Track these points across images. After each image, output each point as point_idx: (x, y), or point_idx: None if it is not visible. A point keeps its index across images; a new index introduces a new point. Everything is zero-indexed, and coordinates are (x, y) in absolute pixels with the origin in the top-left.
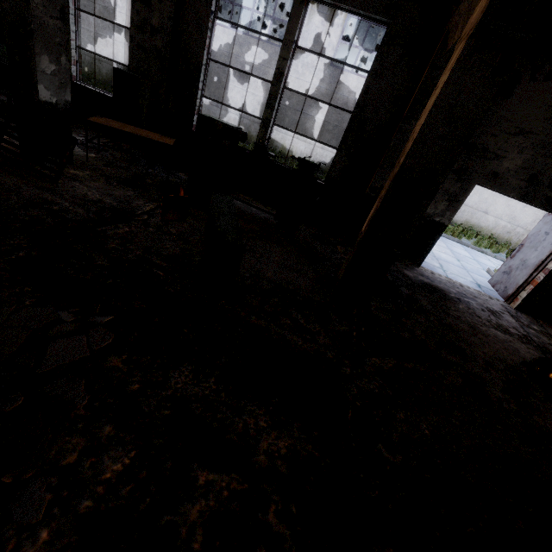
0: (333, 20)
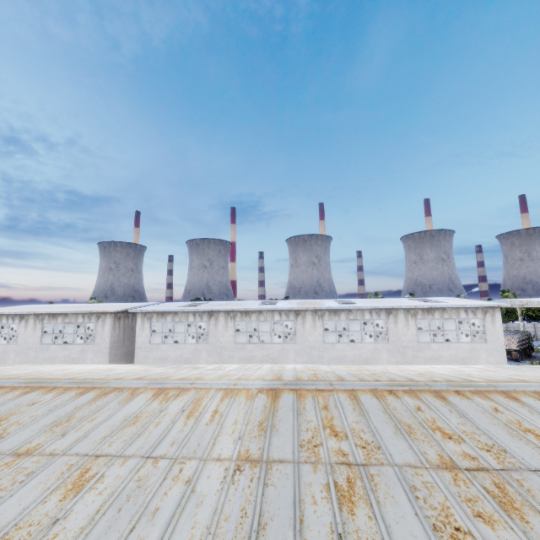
0: (228, 325)
